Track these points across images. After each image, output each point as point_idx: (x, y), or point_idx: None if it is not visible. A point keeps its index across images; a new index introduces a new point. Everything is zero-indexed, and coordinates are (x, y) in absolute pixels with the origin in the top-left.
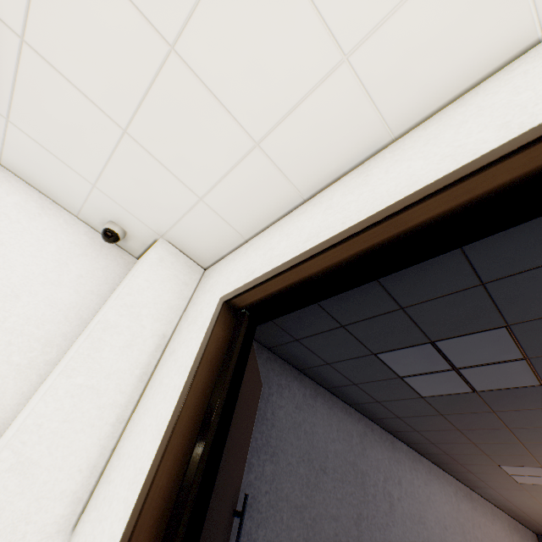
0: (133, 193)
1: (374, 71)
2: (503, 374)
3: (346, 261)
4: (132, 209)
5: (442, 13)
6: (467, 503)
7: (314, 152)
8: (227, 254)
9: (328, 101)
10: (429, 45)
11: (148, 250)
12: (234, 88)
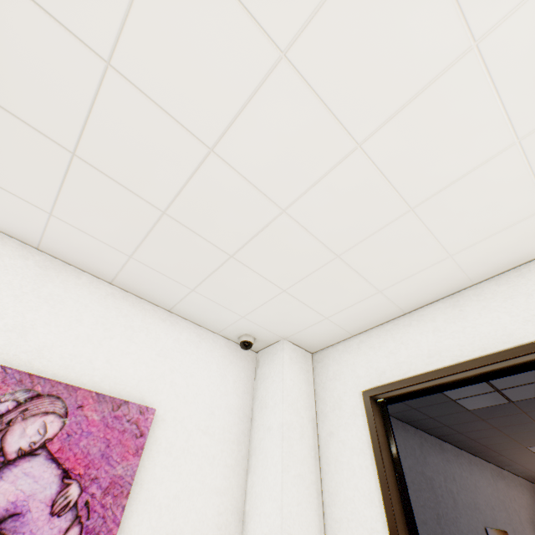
0: (273, 318)
1: (466, 260)
2: (533, 389)
3: (469, 376)
4: (267, 326)
5: (510, 240)
6: (501, 481)
7: (418, 292)
8: (334, 344)
9: (434, 272)
10: (501, 250)
11: (271, 348)
12: (373, 270)
